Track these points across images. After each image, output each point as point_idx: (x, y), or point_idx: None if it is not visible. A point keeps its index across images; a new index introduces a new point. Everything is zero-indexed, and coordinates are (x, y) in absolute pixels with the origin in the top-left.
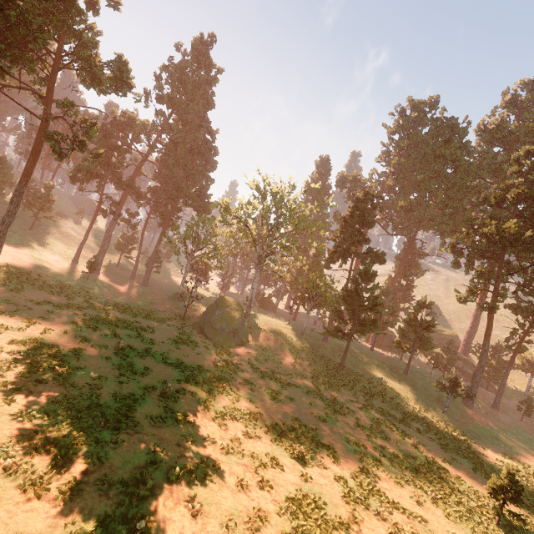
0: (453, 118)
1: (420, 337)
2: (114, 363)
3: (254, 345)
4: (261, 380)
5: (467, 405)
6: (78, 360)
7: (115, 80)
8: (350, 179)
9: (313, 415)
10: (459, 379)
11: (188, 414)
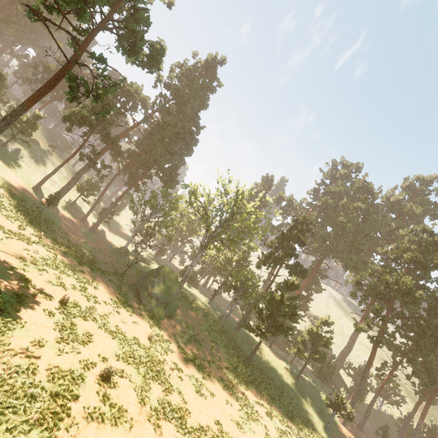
0: (370, 183)
1: (318, 350)
2: (57, 322)
3: (180, 320)
4: (186, 365)
5: (341, 423)
6: (19, 311)
7: (149, 58)
8: (286, 200)
9: (231, 419)
10: (345, 400)
11: (126, 408)
